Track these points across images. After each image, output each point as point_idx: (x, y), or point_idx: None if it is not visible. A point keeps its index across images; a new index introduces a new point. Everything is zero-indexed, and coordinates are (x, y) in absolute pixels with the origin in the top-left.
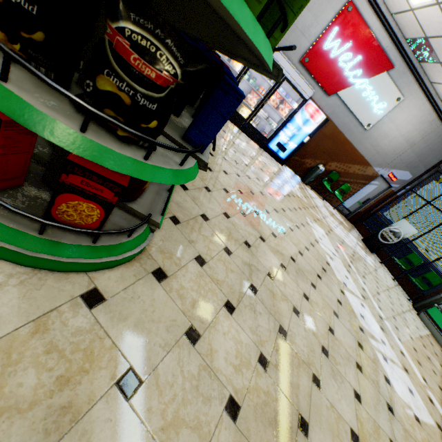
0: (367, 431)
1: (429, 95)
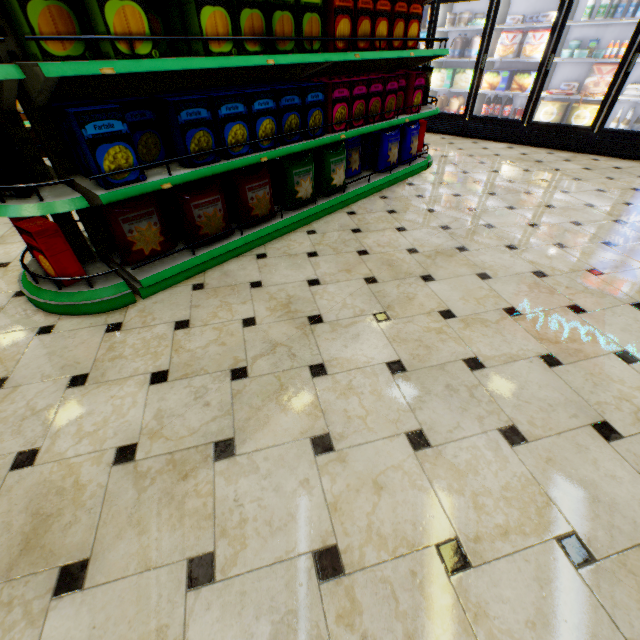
0: None
1: None
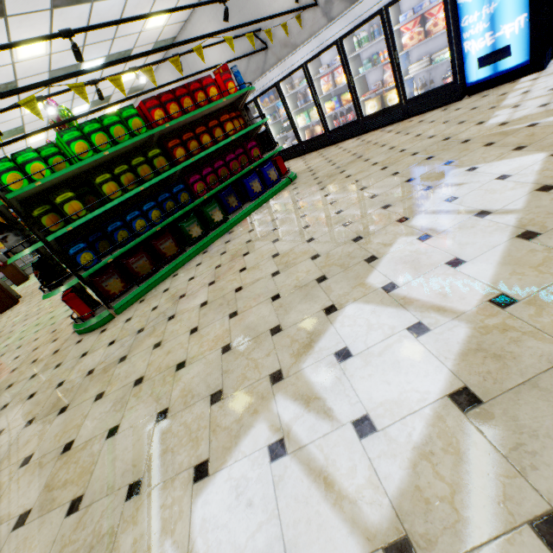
0: (80, 458)
1: None
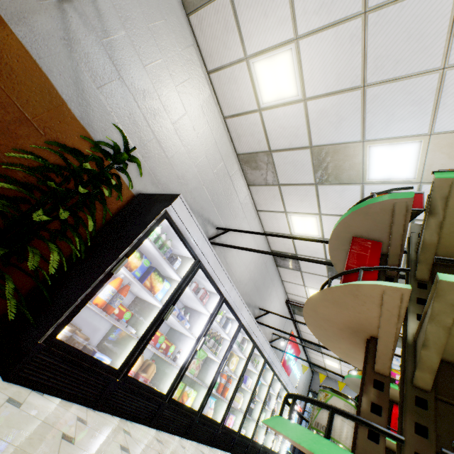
0: None
1: (306, 356)
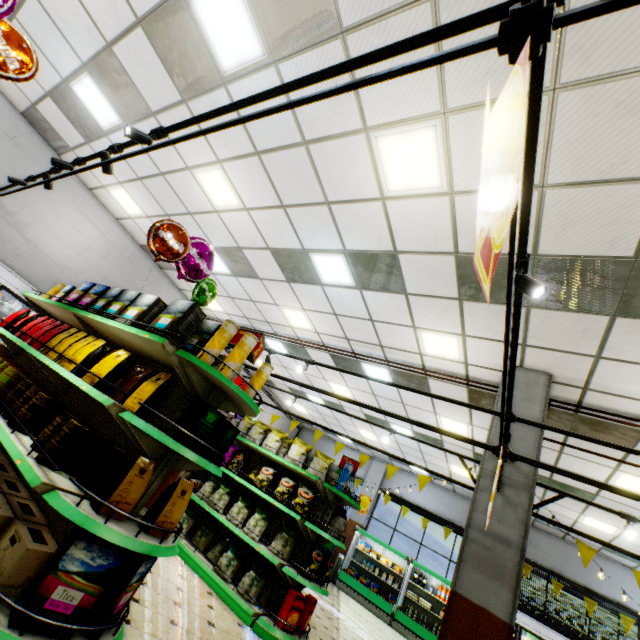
0: None
1: (276, 402)
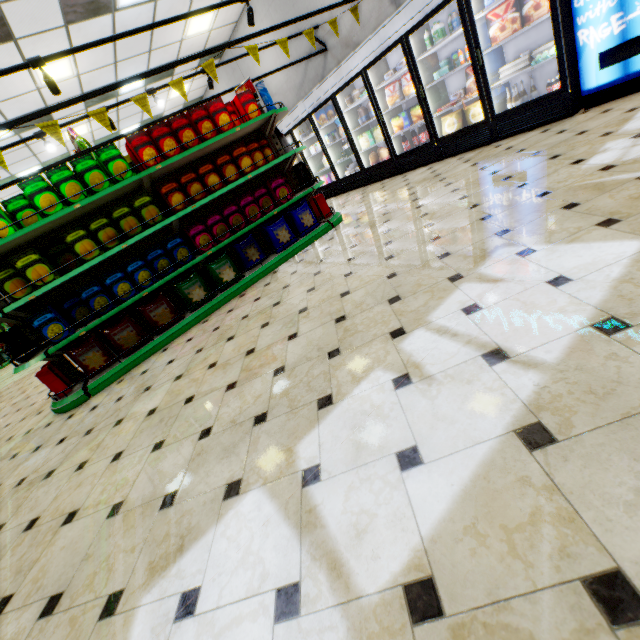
0: None
1: None
